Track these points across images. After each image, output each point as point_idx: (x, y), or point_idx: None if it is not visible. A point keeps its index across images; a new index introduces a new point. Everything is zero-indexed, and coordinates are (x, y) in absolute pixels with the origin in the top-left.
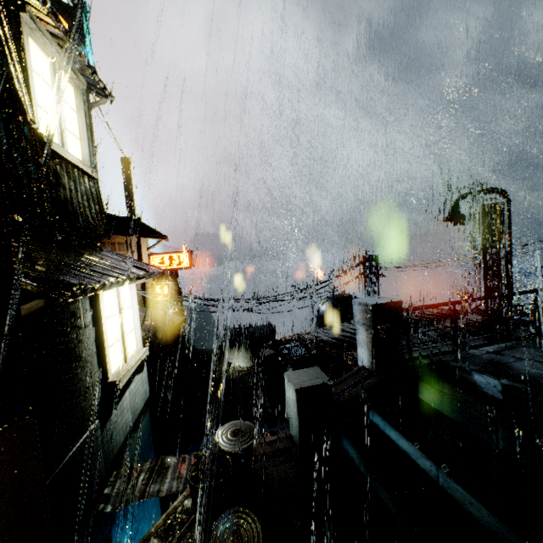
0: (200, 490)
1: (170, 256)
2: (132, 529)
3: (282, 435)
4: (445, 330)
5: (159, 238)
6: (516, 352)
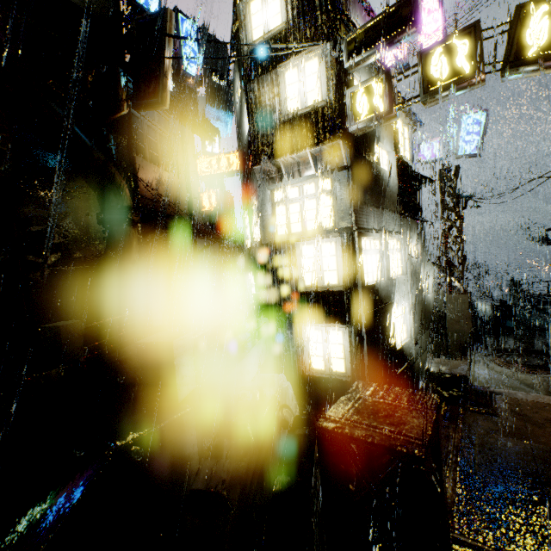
0: (480, 320)
1: None
2: None
3: None
4: None
5: None
6: None
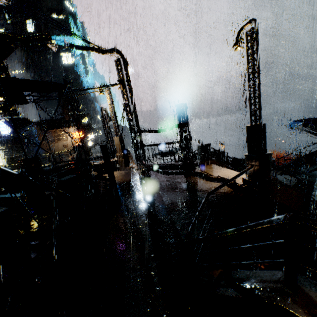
0: None
1: (77, 133)
2: (1, 195)
3: None
4: None
5: (71, 127)
6: None
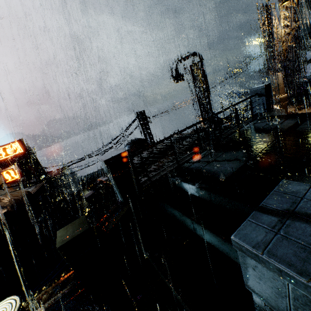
0: None
1: (3, 148)
2: None
3: (73, 271)
4: (183, 148)
5: None
6: (208, 157)
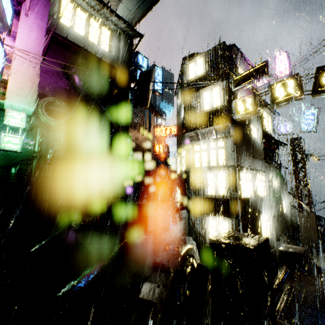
0: (324, 233)
1: None
2: None
3: None
4: None
5: None
6: None
